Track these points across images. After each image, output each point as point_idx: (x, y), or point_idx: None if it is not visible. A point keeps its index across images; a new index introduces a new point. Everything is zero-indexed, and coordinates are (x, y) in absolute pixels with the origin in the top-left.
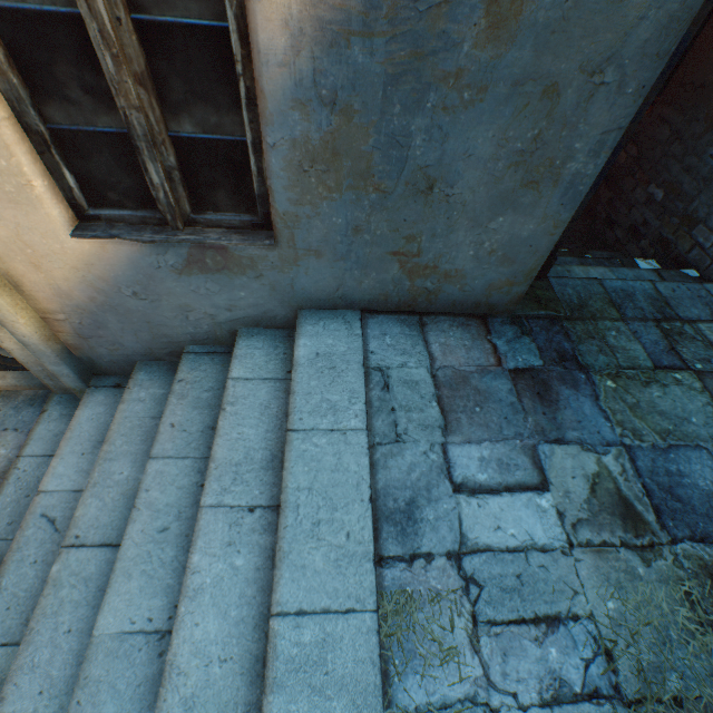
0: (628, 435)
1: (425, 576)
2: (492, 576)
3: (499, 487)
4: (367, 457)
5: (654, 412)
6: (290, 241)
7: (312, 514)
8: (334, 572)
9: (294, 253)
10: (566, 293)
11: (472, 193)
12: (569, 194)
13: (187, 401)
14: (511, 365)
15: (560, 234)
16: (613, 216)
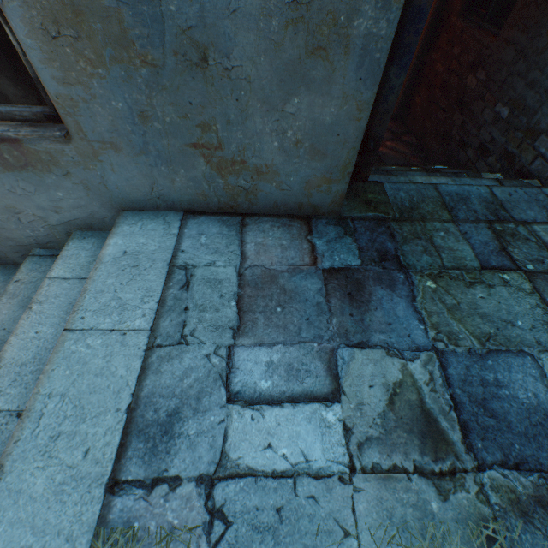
0: (443, 338)
1: (162, 507)
2: (246, 509)
3: (282, 396)
4: (140, 360)
5: (475, 314)
6: (79, 131)
7: (54, 425)
8: (53, 499)
9: (90, 146)
10: (399, 196)
11: (254, 65)
12: (366, 64)
13: (17, 300)
14: (327, 265)
15: (368, 119)
16: (465, 138)
